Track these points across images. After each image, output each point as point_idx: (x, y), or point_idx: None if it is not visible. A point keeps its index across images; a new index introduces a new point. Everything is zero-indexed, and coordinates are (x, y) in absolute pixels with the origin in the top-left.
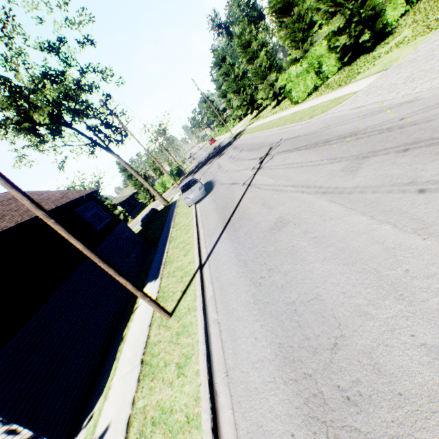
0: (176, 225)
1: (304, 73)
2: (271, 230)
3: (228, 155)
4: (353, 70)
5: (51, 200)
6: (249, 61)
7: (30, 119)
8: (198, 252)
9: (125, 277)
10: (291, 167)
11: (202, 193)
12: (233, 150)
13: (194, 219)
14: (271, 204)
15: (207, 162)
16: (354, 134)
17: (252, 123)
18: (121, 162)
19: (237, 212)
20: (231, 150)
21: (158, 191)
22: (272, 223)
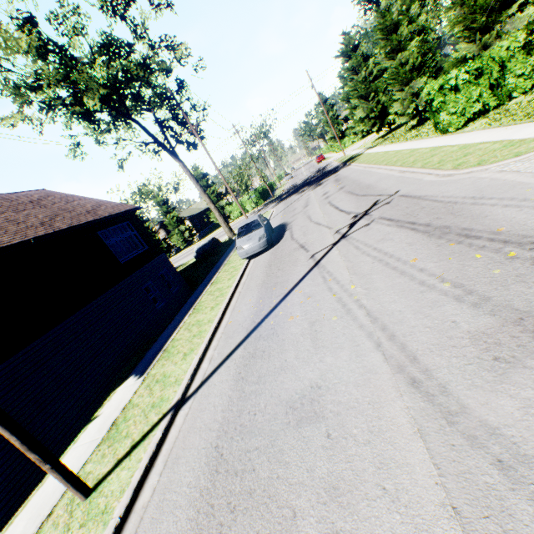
0: (215, 282)
1: (471, 83)
2: (288, 411)
3: (324, 189)
4: None
5: (73, 214)
6: (390, 54)
7: (83, 102)
8: (195, 366)
9: (9, 427)
10: (386, 264)
11: (262, 245)
12: (333, 183)
13: (232, 287)
14: (321, 336)
15: (300, 189)
16: (532, 243)
17: (373, 146)
18: (186, 172)
19: (276, 314)
20: (331, 182)
21: (234, 212)
22: (300, 390)
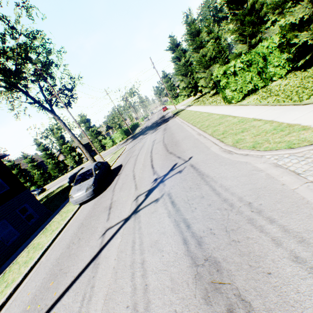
0: (45, 230)
1: (245, 70)
2: None
3: (156, 136)
4: (312, 78)
5: None
6: (196, 49)
7: None
8: None
9: None
10: None
11: (89, 194)
12: (162, 132)
13: (40, 252)
14: None
15: (146, 131)
16: None
17: (191, 105)
18: (60, 123)
19: None
20: (161, 130)
21: (108, 143)
22: None
